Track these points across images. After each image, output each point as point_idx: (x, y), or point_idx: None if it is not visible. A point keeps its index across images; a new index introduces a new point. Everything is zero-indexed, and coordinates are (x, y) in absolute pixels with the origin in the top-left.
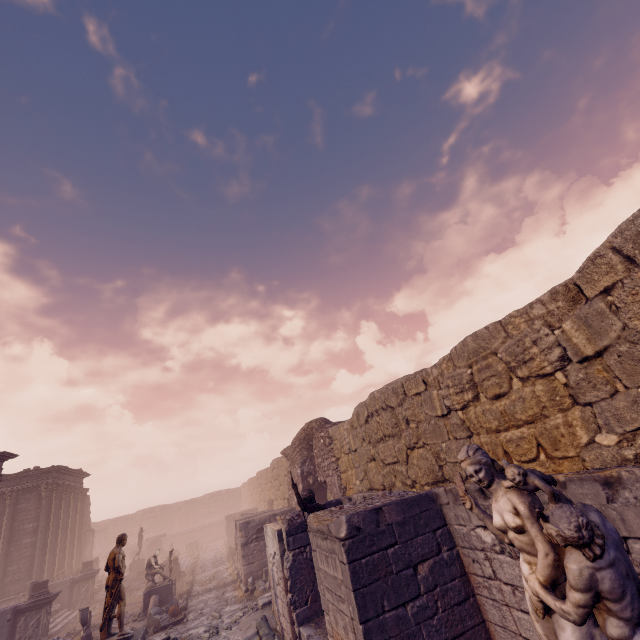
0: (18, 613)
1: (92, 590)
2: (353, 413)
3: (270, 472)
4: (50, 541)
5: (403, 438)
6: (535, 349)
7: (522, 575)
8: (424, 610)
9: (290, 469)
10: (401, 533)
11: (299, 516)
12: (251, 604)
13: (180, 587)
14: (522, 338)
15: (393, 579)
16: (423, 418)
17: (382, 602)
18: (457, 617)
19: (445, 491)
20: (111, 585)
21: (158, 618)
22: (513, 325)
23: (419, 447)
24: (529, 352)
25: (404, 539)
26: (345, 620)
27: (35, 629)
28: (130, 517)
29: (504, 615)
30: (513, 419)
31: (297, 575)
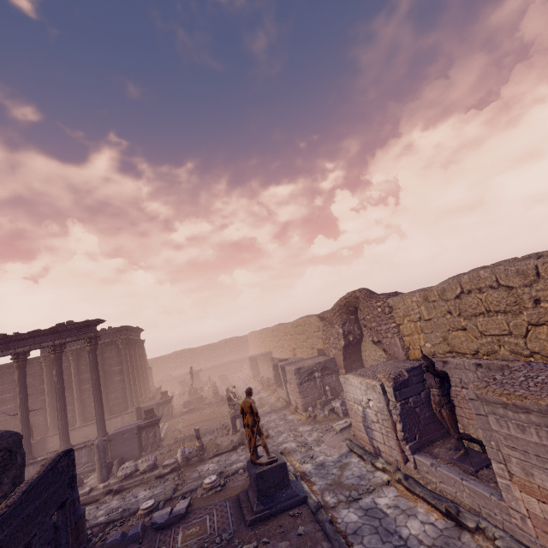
0: (140, 429)
1: (171, 410)
2: (433, 289)
3: (291, 328)
4: (131, 378)
5: (526, 315)
6: None
7: None
8: None
9: (326, 328)
10: None
11: (399, 375)
12: (322, 427)
13: None
14: None
15: None
16: None
17: None
18: None
19: None
20: (252, 425)
21: None
22: None
23: None
24: None
25: None
26: None
27: (154, 438)
28: (167, 357)
29: None
30: None
31: (405, 419)
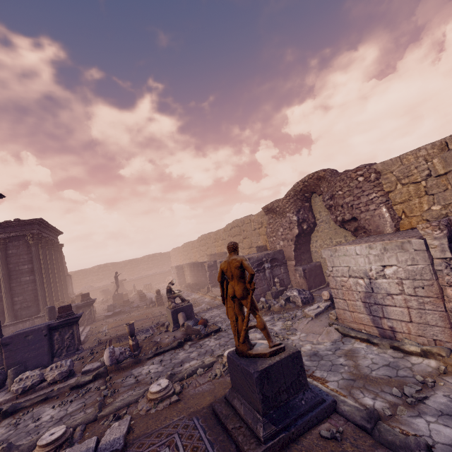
0: (51, 329)
1: (94, 313)
2: None
3: (223, 232)
4: (45, 280)
5: None
6: None
7: None
8: None
9: (273, 220)
10: None
11: (448, 224)
12: (284, 316)
13: None
14: None
15: None
16: None
17: None
18: None
19: None
20: (242, 295)
21: (198, 328)
22: None
23: None
24: None
25: None
26: None
27: (71, 340)
28: (89, 270)
29: None
30: None
31: None
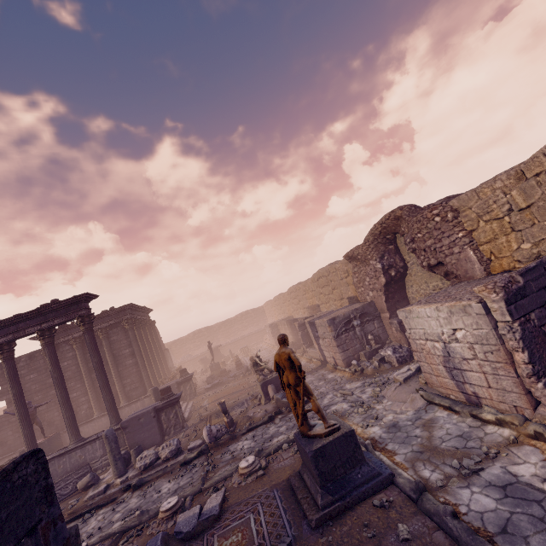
0: (158, 411)
1: (194, 387)
2: (537, 153)
3: (311, 283)
4: (146, 360)
5: None
6: None
7: None
8: None
9: (357, 269)
10: None
11: (510, 282)
12: (375, 380)
13: None
14: None
15: None
16: None
17: None
18: None
19: None
20: (295, 384)
21: (287, 401)
22: None
23: None
24: None
25: None
26: None
27: (176, 419)
28: (185, 338)
29: None
30: None
31: (531, 345)
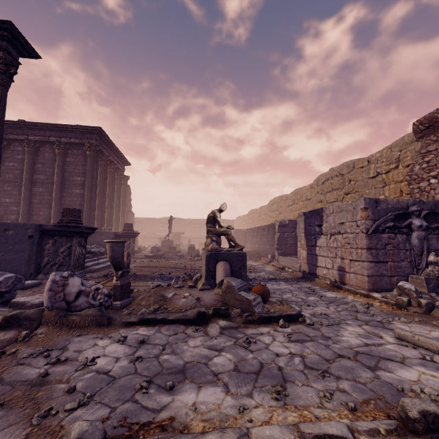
0: (44, 234)
1: (133, 247)
2: None
3: (309, 189)
4: (97, 200)
5: None
6: None
7: None
8: None
9: (438, 146)
10: None
11: None
12: None
13: None
14: None
15: None
16: None
17: None
18: None
19: None
20: None
21: (248, 298)
22: None
23: None
24: None
25: None
26: None
27: (65, 257)
28: (157, 220)
29: None
30: None
31: None
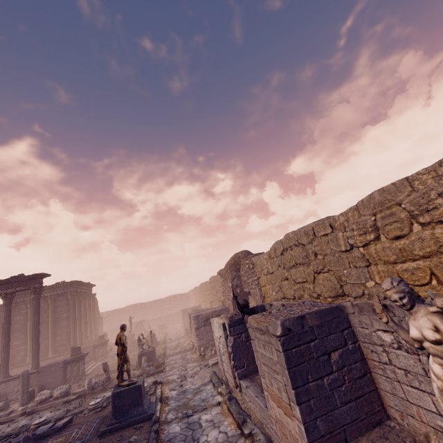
0: (66, 364)
1: (106, 351)
2: (271, 248)
3: (209, 284)
4: (78, 324)
5: (311, 266)
6: (440, 200)
7: (431, 371)
8: (335, 381)
9: (223, 283)
10: (319, 332)
11: (236, 315)
12: (204, 363)
13: (158, 351)
14: (428, 191)
15: (314, 362)
16: (329, 252)
17: (307, 376)
18: (358, 386)
19: (352, 305)
20: (120, 353)
21: (148, 369)
22: (420, 181)
23: (324, 272)
24: (433, 203)
25: (321, 336)
26: (279, 384)
27: (77, 372)
28: (122, 309)
29: (394, 387)
30: (411, 254)
31: (237, 350)
